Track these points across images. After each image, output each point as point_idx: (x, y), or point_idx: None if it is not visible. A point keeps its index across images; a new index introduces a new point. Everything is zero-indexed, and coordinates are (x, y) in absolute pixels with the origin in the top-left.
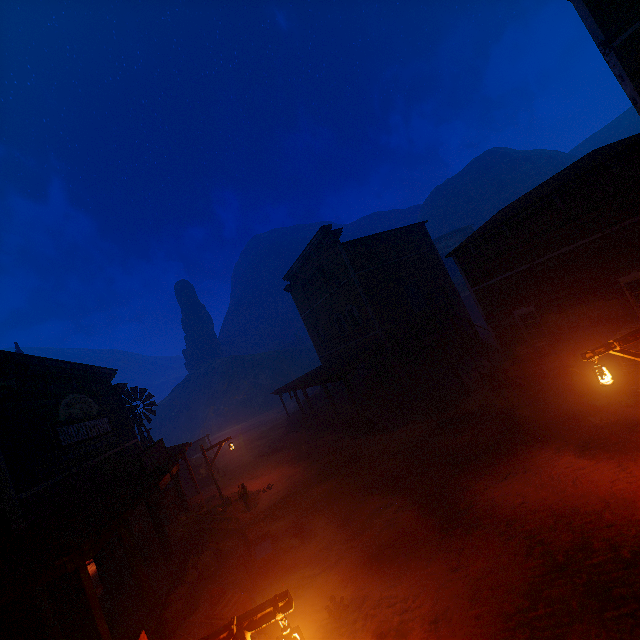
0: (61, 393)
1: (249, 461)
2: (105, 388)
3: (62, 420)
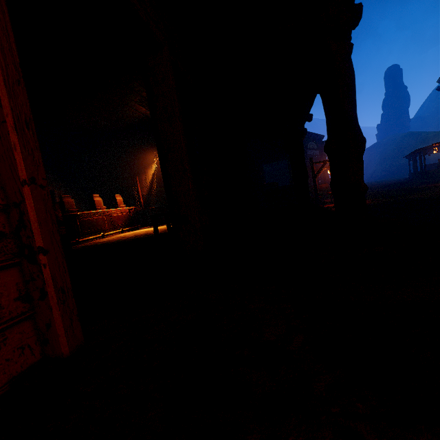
0: (308, 141)
1: (372, 185)
2: (320, 142)
3: (308, 148)
